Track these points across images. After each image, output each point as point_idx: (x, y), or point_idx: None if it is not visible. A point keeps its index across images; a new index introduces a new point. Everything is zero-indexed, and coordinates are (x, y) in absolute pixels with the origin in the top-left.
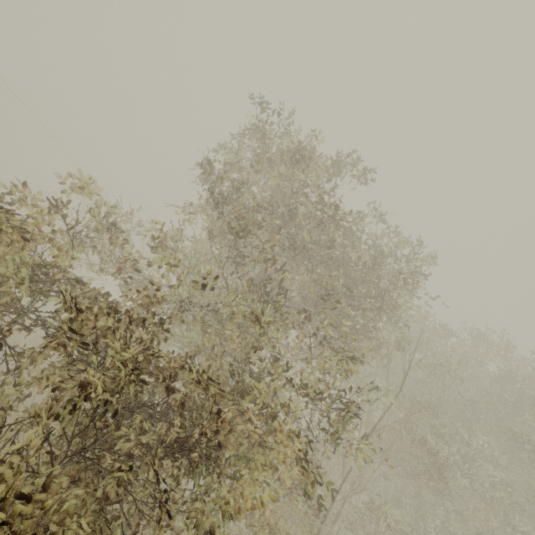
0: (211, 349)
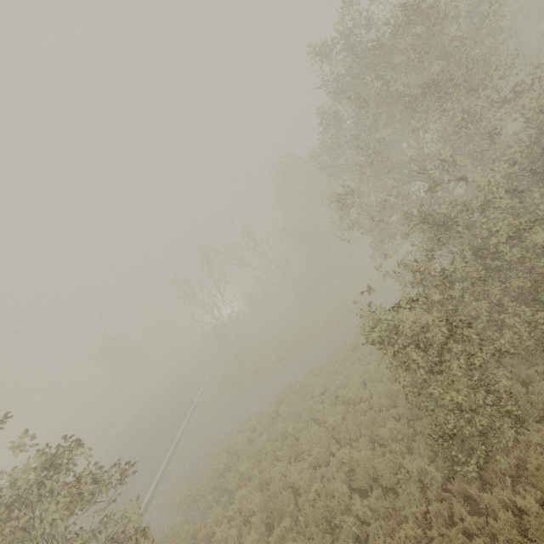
0: (441, 175)
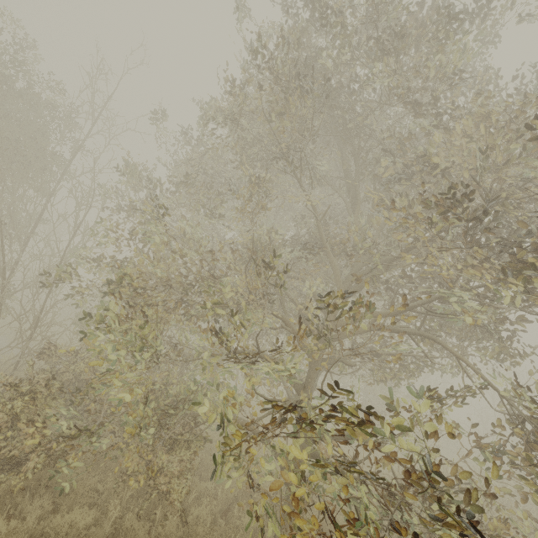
0: None
